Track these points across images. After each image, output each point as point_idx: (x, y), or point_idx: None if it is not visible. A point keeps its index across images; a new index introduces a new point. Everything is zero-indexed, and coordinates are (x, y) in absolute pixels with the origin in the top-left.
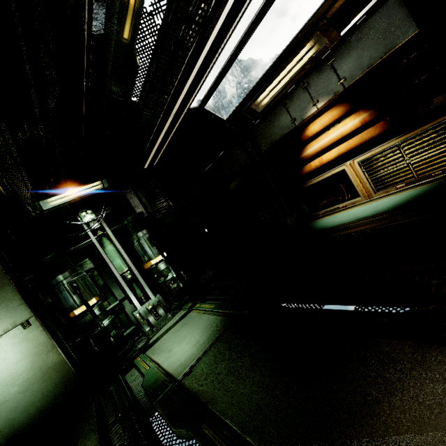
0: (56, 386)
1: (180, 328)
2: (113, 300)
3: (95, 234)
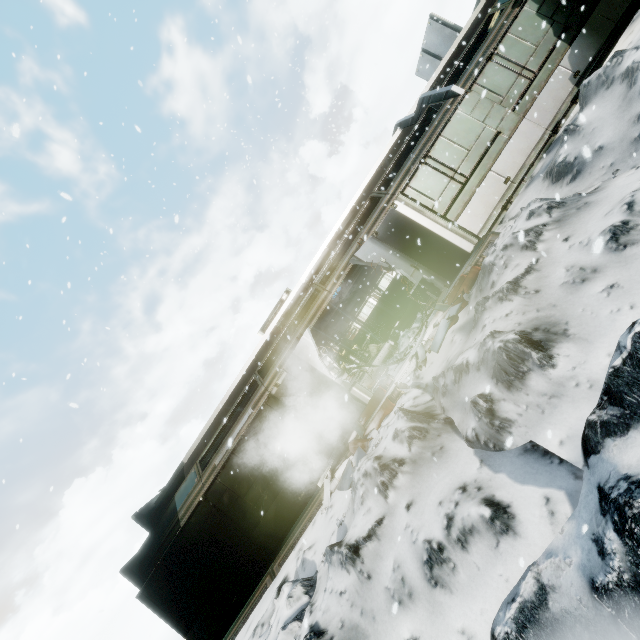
0: None
1: None
2: None
3: None
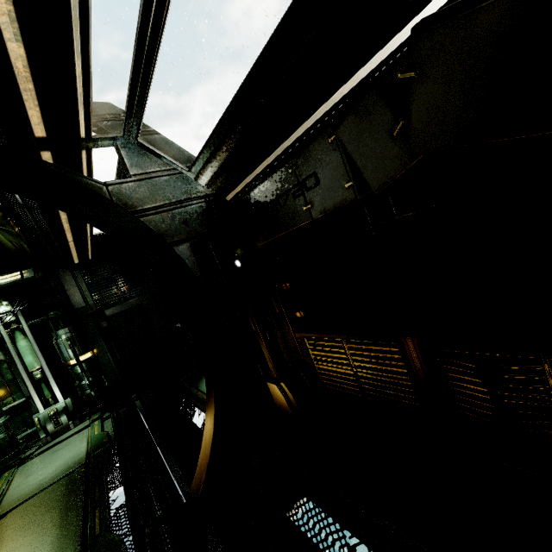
0: None
1: (61, 448)
2: (20, 396)
3: (9, 327)
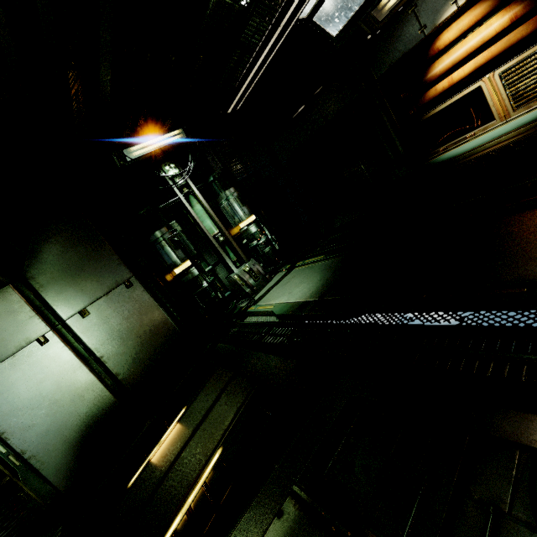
0: (166, 343)
1: (288, 281)
2: (205, 265)
3: (181, 192)
